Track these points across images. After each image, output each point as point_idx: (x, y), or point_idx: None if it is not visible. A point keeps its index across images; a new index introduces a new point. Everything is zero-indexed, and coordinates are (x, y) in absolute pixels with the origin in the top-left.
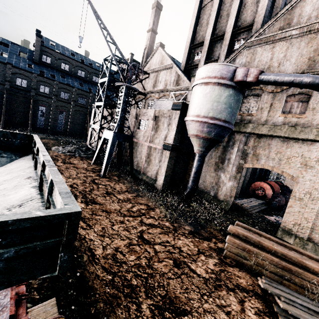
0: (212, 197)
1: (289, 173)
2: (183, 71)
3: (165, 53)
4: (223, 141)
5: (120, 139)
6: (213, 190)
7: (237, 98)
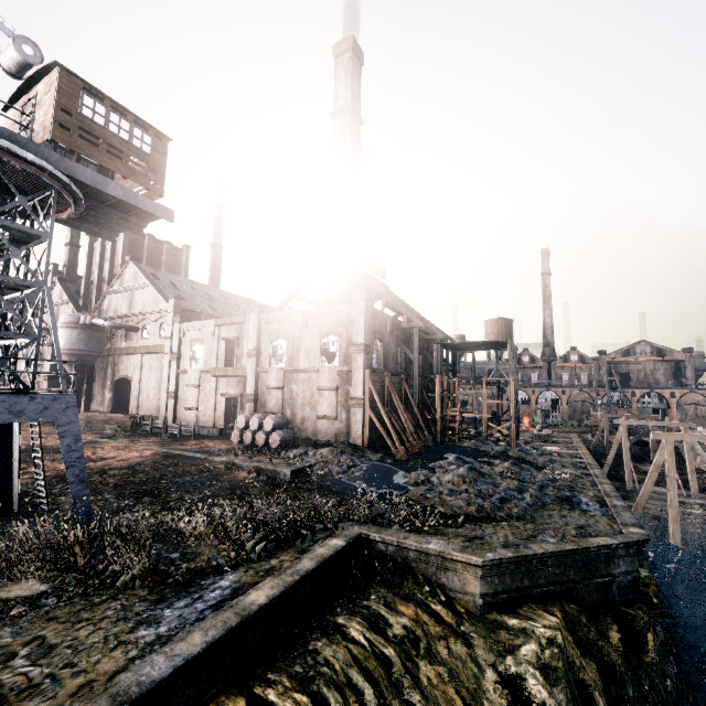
0: (101, 412)
1: (131, 377)
2: (83, 305)
3: (62, 288)
4: (105, 364)
5: (1, 380)
6: (102, 406)
7: (88, 334)
